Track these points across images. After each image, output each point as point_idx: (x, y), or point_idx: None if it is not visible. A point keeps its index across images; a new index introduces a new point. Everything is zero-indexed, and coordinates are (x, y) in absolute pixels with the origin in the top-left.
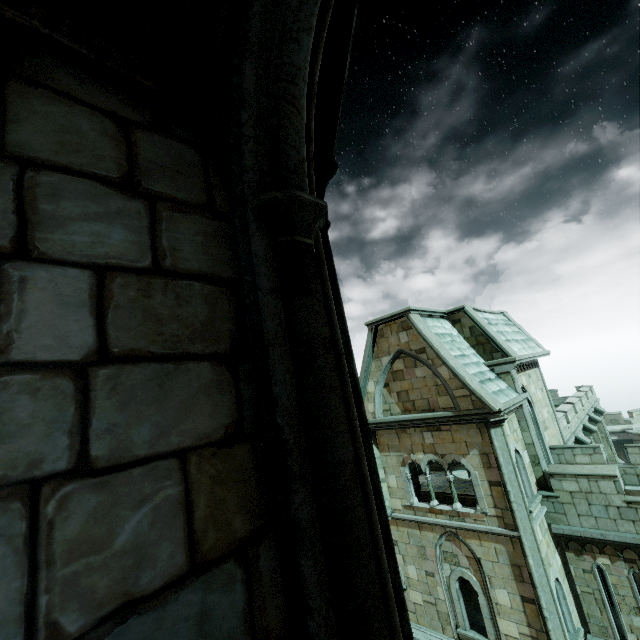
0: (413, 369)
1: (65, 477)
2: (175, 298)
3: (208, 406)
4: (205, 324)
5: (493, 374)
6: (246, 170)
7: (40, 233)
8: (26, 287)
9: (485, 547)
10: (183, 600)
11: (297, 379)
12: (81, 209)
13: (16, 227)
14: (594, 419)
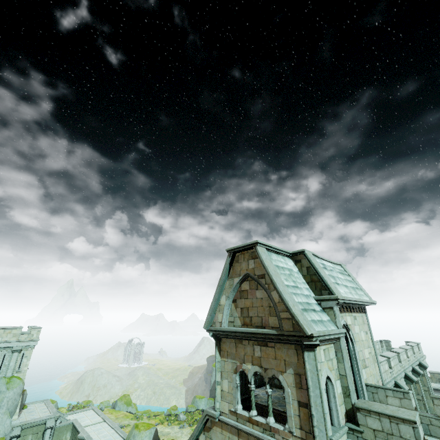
0: (255, 291)
1: None
2: None
3: None
4: None
5: (319, 307)
6: None
7: None
8: None
9: None
10: None
11: None
12: None
13: None
14: (417, 371)
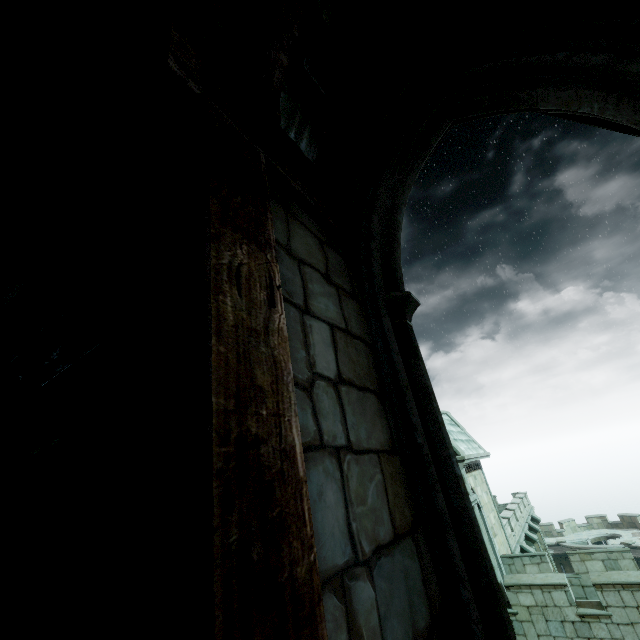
0: None
1: (346, 450)
2: (355, 350)
3: (380, 425)
4: (368, 370)
5: None
6: (376, 276)
7: (310, 300)
8: (312, 330)
9: None
10: (397, 557)
11: (420, 414)
12: (319, 289)
13: (303, 296)
14: (533, 527)
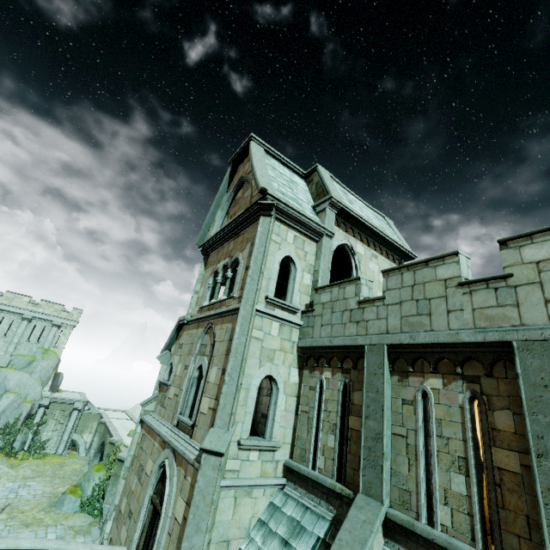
0: (245, 193)
1: None
2: None
3: None
4: None
5: (312, 211)
6: None
7: None
8: None
9: (222, 329)
10: None
11: None
12: None
13: None
14: None
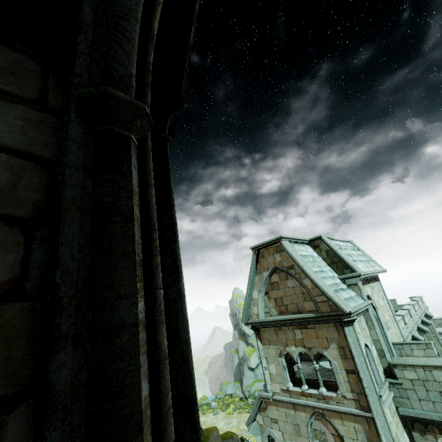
0: (285, 281)
1: None
2: None
3: None
4: (3, 189)
5: (345, 285)
6: (75, 76)
7: None
8: None
9: (346, 426)
10: None
11: (91, 243)
12: None
13: None
14: (425, 322)
